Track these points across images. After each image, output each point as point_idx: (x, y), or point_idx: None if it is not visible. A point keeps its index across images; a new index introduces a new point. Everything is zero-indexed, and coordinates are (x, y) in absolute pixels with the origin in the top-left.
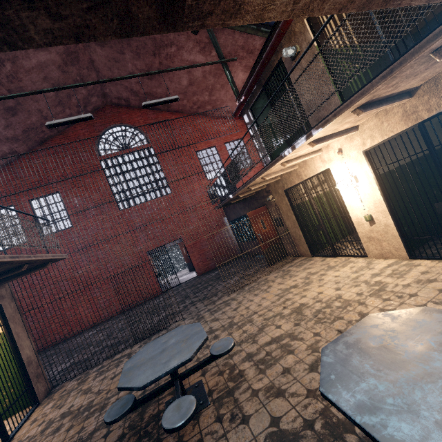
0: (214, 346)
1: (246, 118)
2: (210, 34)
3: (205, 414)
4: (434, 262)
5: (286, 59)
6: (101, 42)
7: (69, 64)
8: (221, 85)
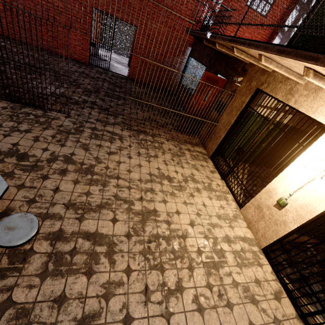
0: (11, 219)
1: None
2: None
3: None
4: (272, 276)
5: None
6: None
7: None
8: None
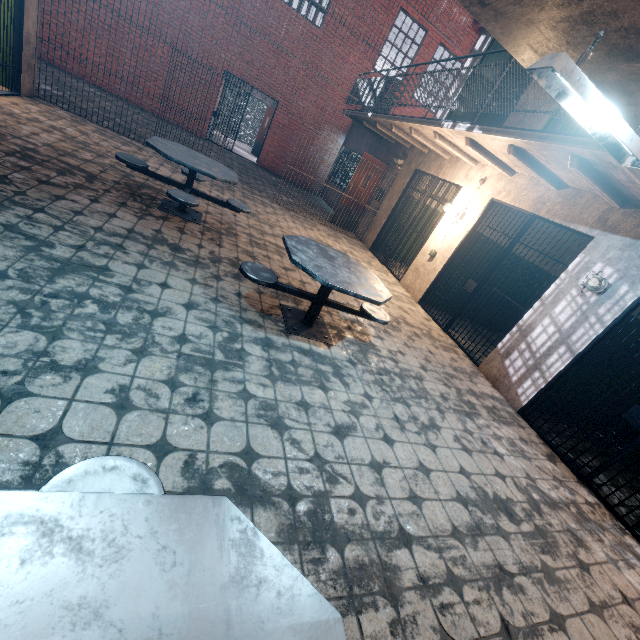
0: (233, 200)
1: (480, 41)
2: None
3: (193, 225)
4: (425, 313)
5: None
6: None
7: None
8: None
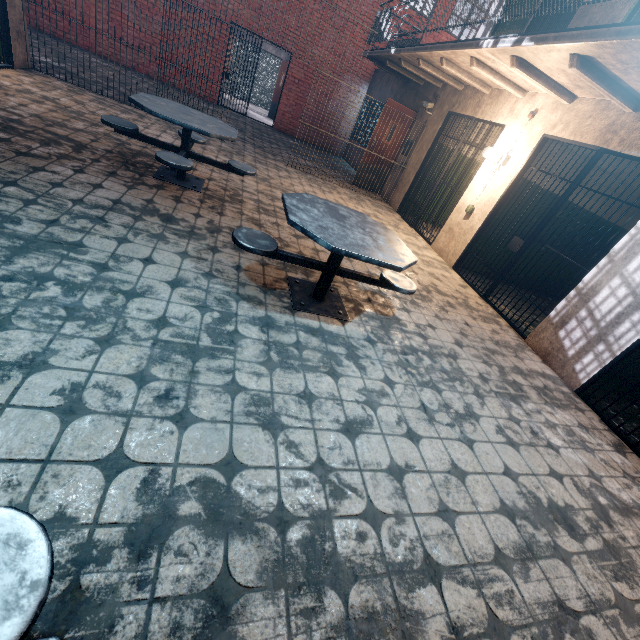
0: (236, 162)
1: None
2: None
3: (192, 193)
4: (460, 280)
5: None
6: None
7: None
8: None
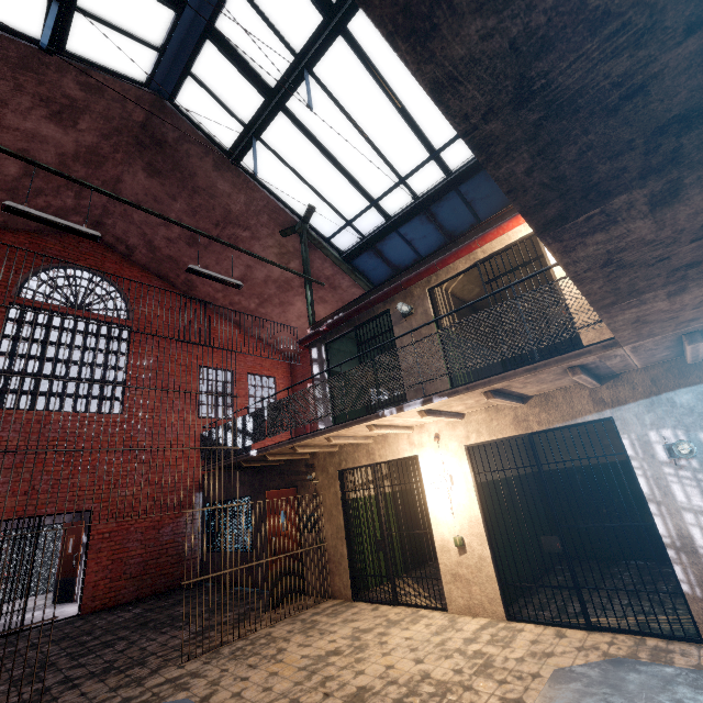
0: None
1: (315, 352)
2: (303, 247)
3: None
4: (540, 628)
5: (395, 313)
6: (154, 172)
7: (81, 161)
8: (281, 301)
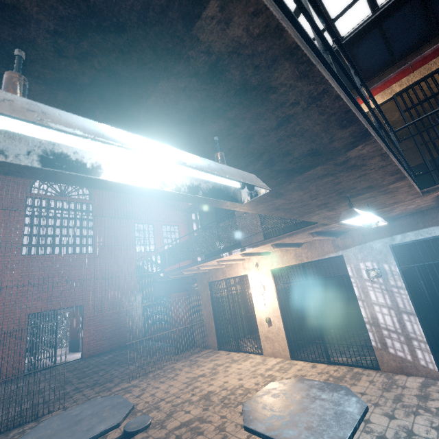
0: (128, 423)
1: (193, 216)
2: None
3: None
4: (305, 363)
5: None
6: None
7: None
8: None
